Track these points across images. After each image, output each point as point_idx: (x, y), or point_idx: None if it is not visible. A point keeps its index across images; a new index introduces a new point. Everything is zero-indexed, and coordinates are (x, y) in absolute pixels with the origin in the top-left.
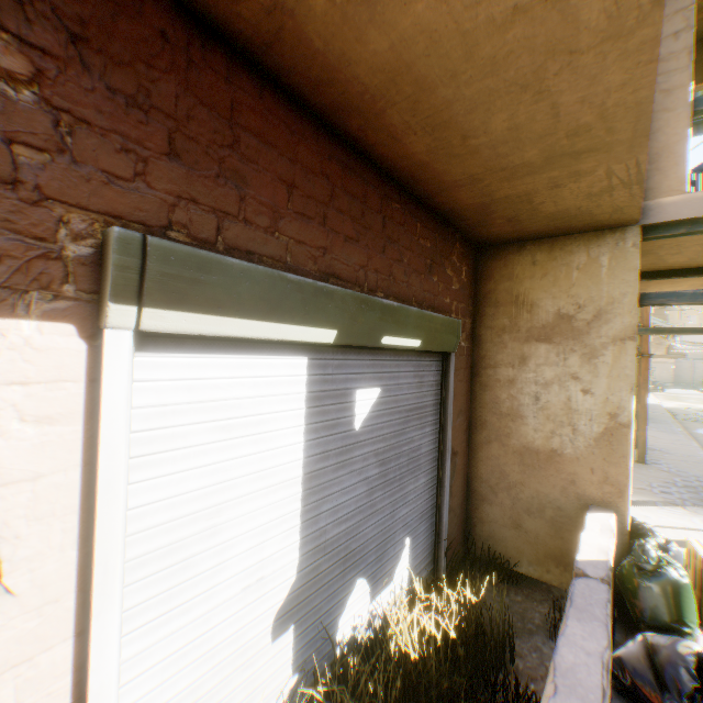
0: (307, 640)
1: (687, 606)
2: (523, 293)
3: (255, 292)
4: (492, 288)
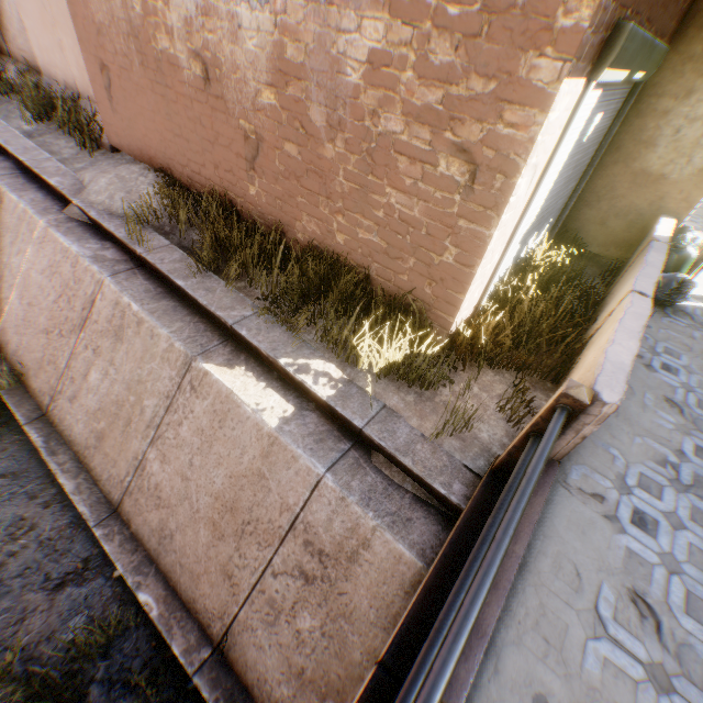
0: (519, 251)
1: (685, 266)
2: None
3: (631, 52)
4: None
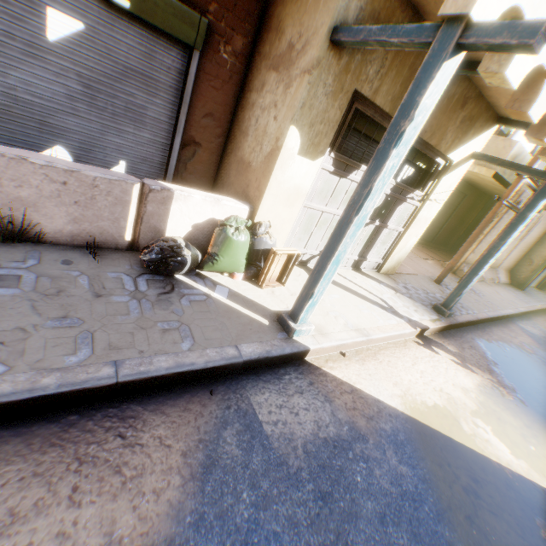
0: (4, 142)
1: (224, 249)
2: (283, 21)
3: None
4: (273, 13)
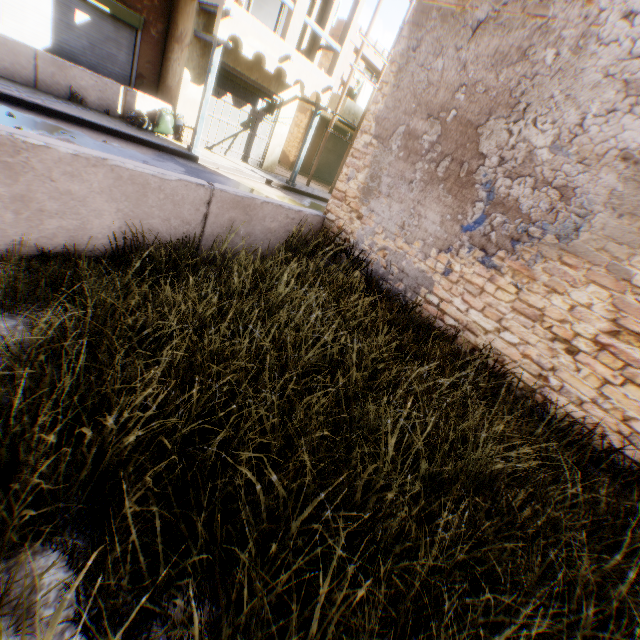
0: None
1: (162, 121)
2: (178, 23)
3: None
4: (174, 18)
